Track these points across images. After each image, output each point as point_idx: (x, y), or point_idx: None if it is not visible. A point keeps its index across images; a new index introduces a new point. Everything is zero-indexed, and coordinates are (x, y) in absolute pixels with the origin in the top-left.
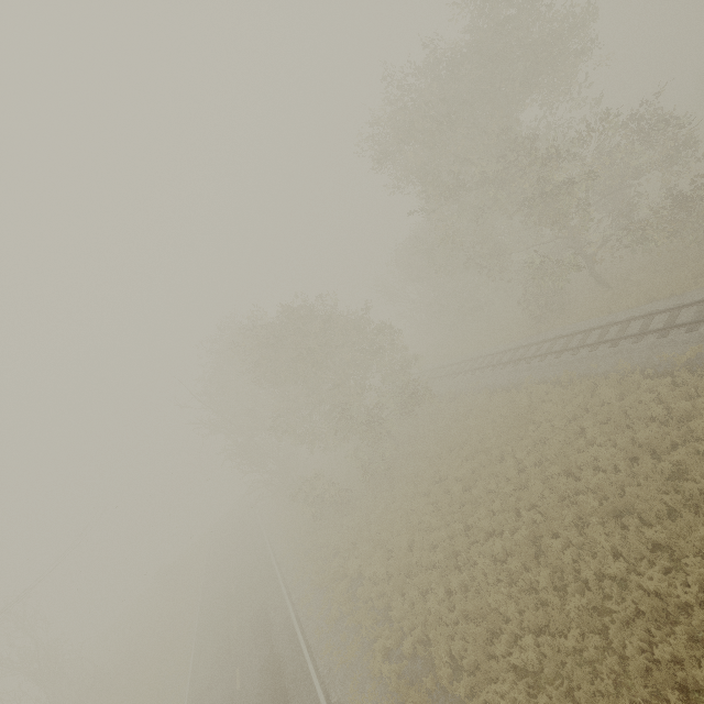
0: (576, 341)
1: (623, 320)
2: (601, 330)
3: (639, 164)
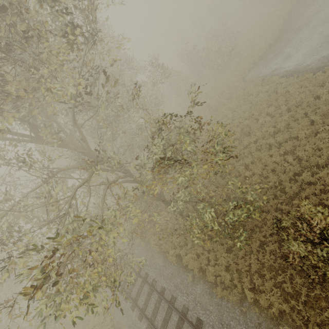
0: (153, 303)
1: (179, 315)
2: (167, 304)
3: (182, 183)
